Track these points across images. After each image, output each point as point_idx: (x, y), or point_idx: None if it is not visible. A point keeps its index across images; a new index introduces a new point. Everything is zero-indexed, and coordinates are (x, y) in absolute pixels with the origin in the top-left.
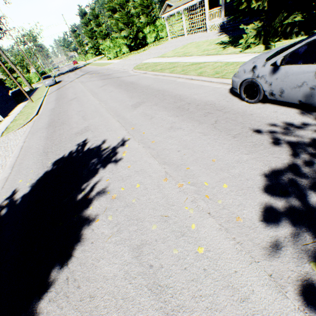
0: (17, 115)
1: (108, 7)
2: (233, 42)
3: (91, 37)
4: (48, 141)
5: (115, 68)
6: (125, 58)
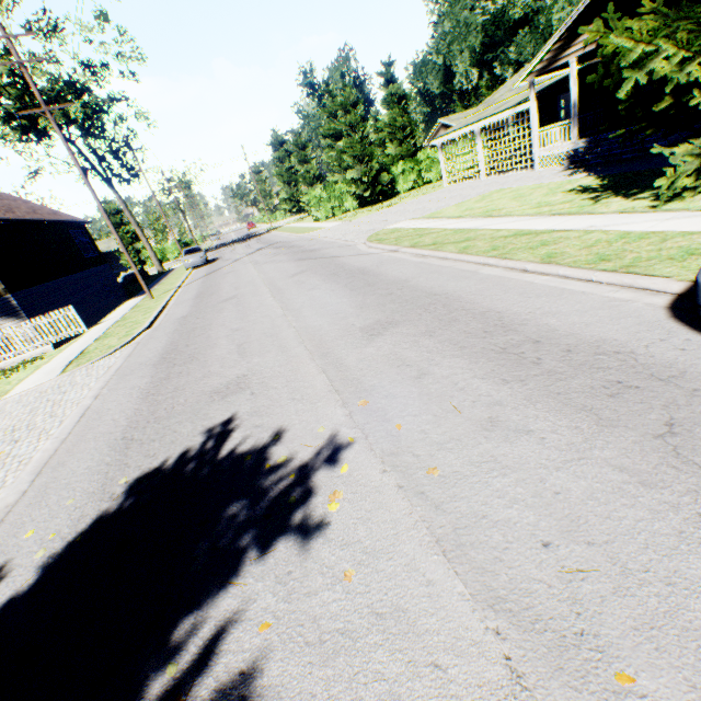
0: (112, 325)
1: (326, 130)
2: (617, 187)
3: (287, 182)
4: (144, 404)
5: (328, 238)
6: (350, 219)
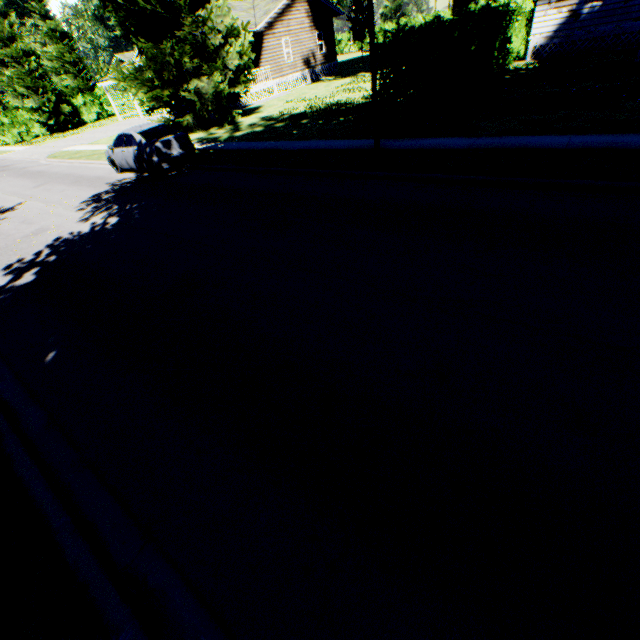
0: None
1: None
2: None
3: None
4: None
5: (19, 158)
6: (40, 144)
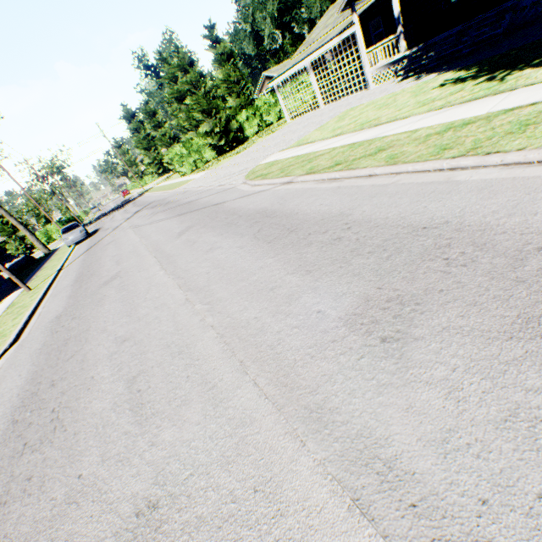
0: None
1: (170, 94)
2: (504, 66)
3: (147, 148)
4: None
5: (201, 187)
6: (214, 167)
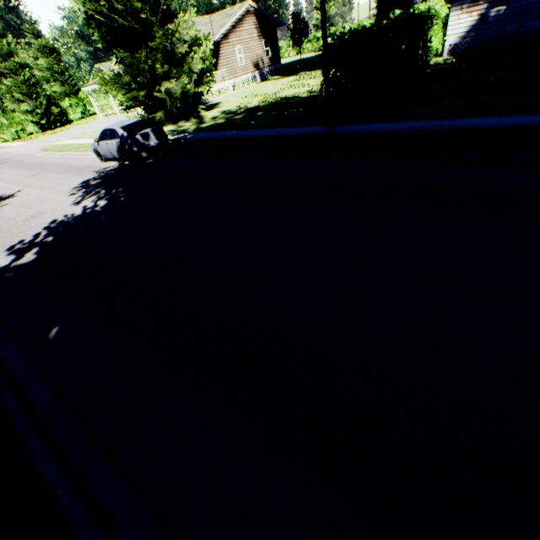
0: None
1: None
2: None
3: None
4: None
5: (16, 152)
6: (34, 140)
